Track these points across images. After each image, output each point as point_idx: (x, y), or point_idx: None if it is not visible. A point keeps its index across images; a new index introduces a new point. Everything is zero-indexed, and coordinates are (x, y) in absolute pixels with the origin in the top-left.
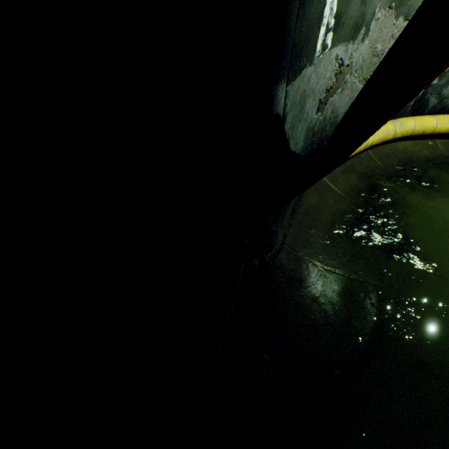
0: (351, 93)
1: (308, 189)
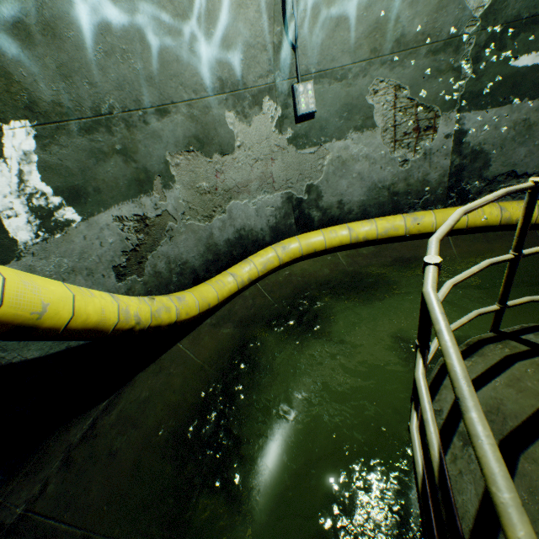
0: (196, 234)
1: (142, 371)
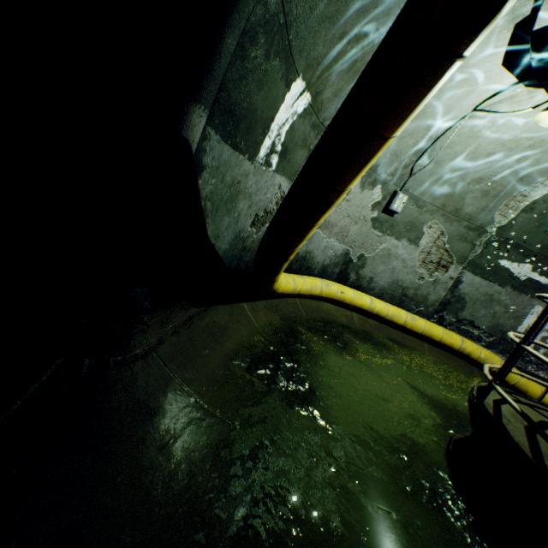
0: None
1: (221, 305)
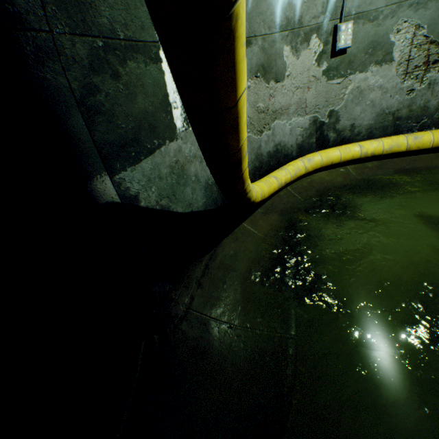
0: (251, 144)
1: (225, 238)
